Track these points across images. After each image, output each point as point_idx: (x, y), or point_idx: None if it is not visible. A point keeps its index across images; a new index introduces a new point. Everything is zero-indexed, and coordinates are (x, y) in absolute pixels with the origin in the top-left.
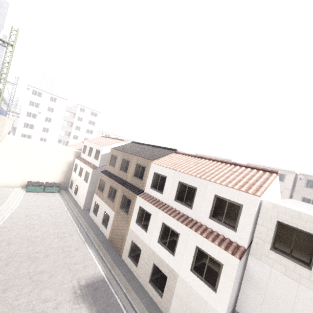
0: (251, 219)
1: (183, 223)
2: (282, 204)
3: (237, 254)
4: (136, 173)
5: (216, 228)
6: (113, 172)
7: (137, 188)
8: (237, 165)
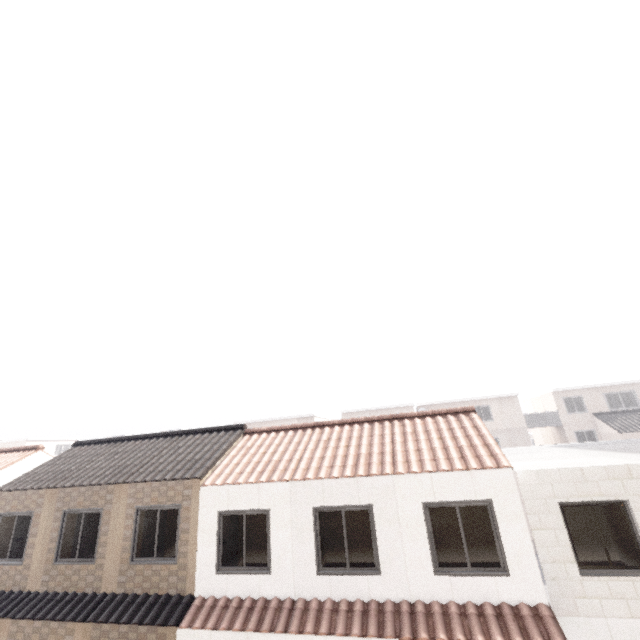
0: (522, 525)
1: (386, 633)
2: (528, 465)
3: (554, 635)
4: (141, 545)
5: (465, 592)
6: (16, 586)
7: (160, 596)
8: (402, 417)
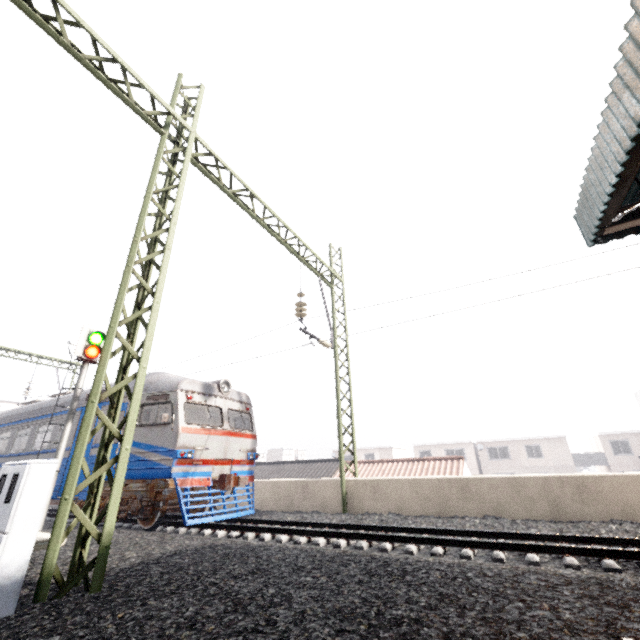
0: None
1: None
2: None
3: None
4: None
5: None
6: None
7: None
8: (424, 460)
